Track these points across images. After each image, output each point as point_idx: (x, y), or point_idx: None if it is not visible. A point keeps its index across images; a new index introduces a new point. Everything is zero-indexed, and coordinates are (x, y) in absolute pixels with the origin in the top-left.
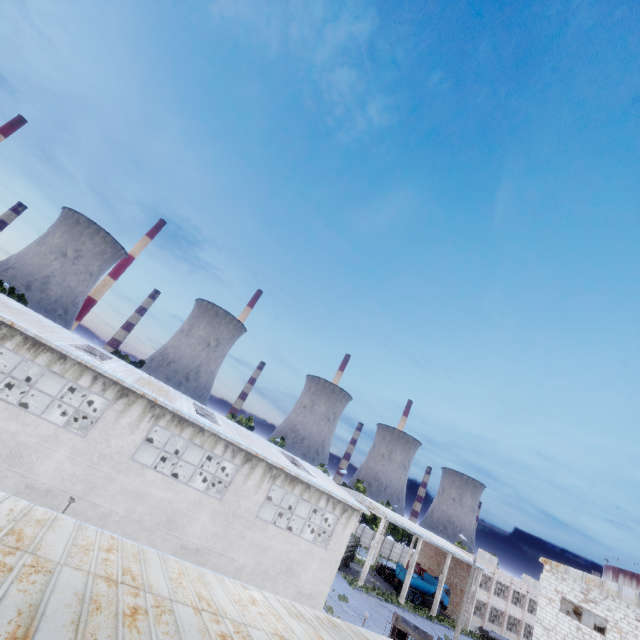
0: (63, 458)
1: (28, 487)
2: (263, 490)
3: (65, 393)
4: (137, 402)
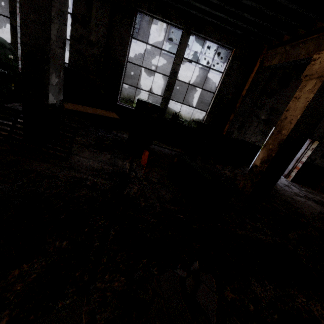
0: (212, 87)
1: (201, 102)
2: None
3: None
4: None
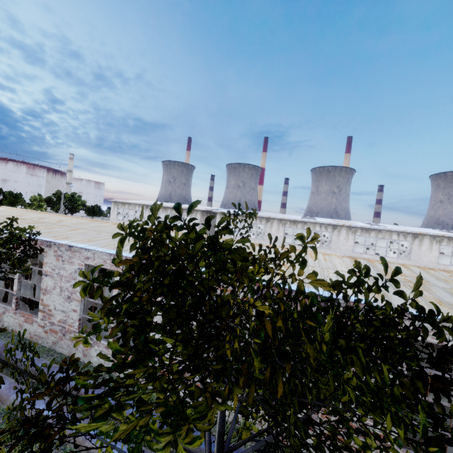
0: None
1: None
2: (434, 250)
3: (296, 242)
4: (342, 229)
